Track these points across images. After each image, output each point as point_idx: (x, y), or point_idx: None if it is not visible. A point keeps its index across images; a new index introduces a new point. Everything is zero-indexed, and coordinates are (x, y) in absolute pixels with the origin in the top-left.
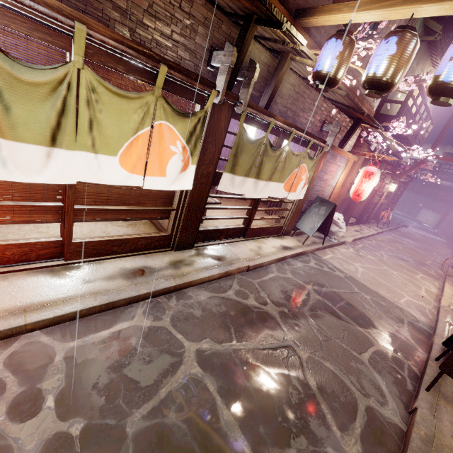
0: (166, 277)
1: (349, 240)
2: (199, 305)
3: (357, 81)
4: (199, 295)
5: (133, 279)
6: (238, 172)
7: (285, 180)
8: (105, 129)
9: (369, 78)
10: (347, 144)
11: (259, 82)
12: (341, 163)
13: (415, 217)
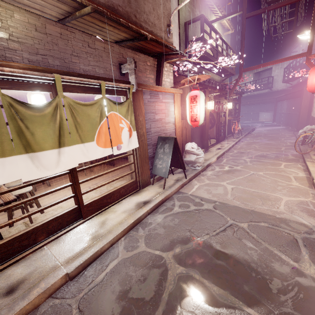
0: None
1: (213, 160)
2: None
3: (135, 18)
4: None
5: None
6: None
7: (94, 137)
8: None
9: None
10: (166, 81)
11: None
12: (168, 100)
13: (258, 120)
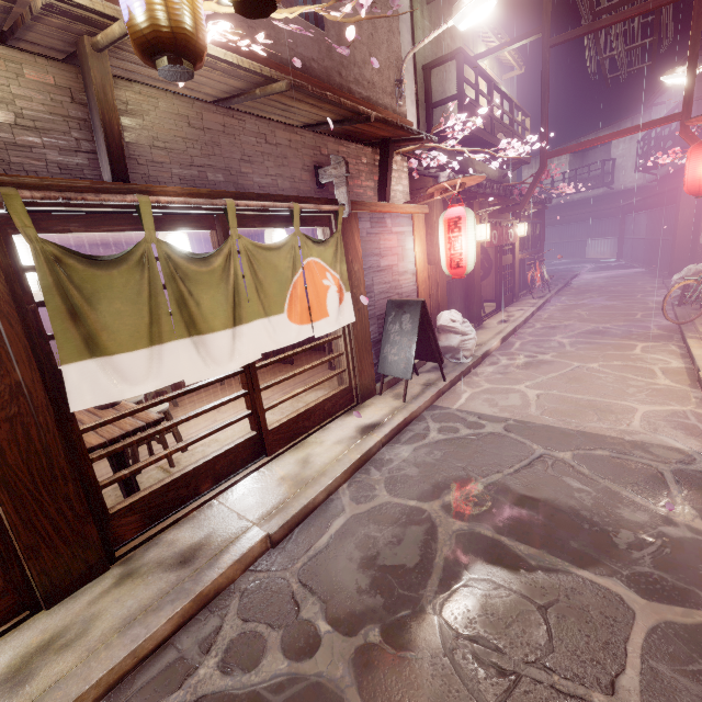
0: None
1: (493, 345)
2: None
3: (340, 77)
4: None
5: None
6: (116, 345)
7: (284, 306)
8: None
9: None
10: (396, 191)
11: (64, 132)
12: (402, 228)
13: (583, 257)
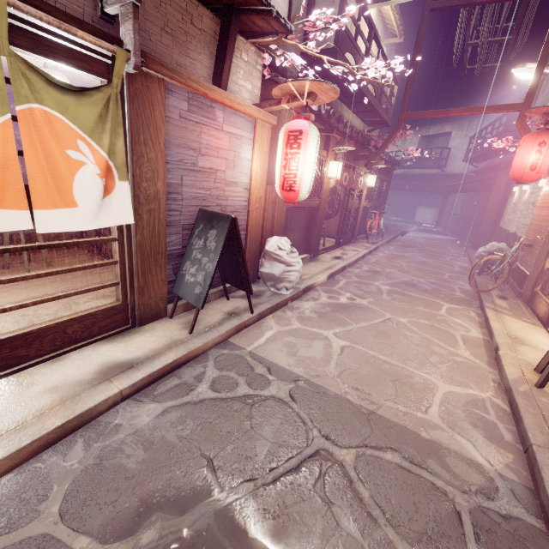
0: None
1: (319, 279)
2: None
3: None
4: None
5: None
6: None
7: None
8: None
9: None
10: (242, 87)
11: None
12: (239, 130)
13: (412, 219)
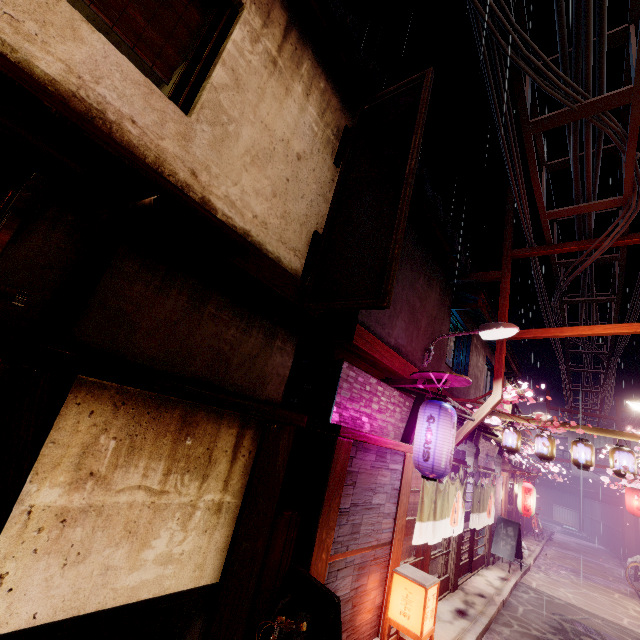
0: (478, 615)
1: (531, 561)
2: (512, 637)
3: None
4: (503, 630)
5: (465, 618)
6: (474, 511)
7: (487, 509)
8: (449, 503)
9: (541, 454)
10: None
11: None
12: (500, 481)
13: (551, 517)
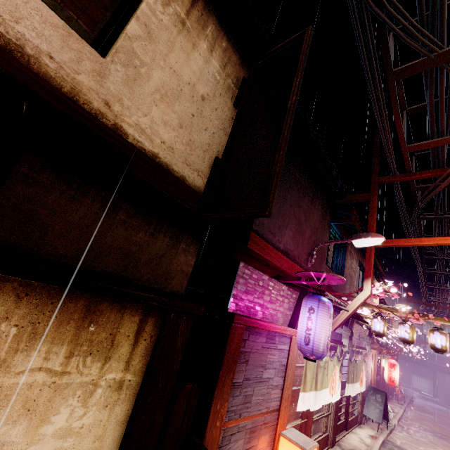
0: None
1: (396, 422)
2: None
3: None
4: None
5: None
6: (349, 381)
7: (359, 379)
8: (328, 376)
9: (403, 339)
10: None
11: None
12: (370, 357)
13: (410, 385)
